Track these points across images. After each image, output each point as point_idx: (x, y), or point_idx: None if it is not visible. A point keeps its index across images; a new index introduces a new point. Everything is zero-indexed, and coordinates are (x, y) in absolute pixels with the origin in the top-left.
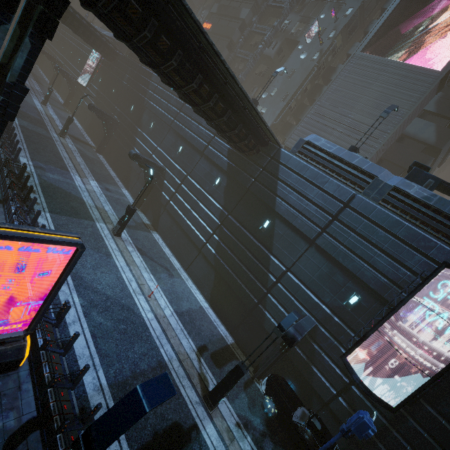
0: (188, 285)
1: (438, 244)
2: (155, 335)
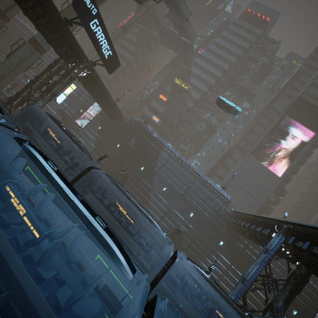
0: None
1: None
2: None
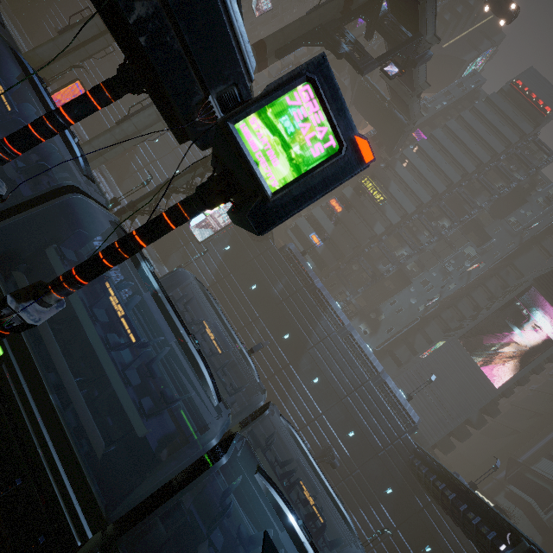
0: None
1: None
2: None
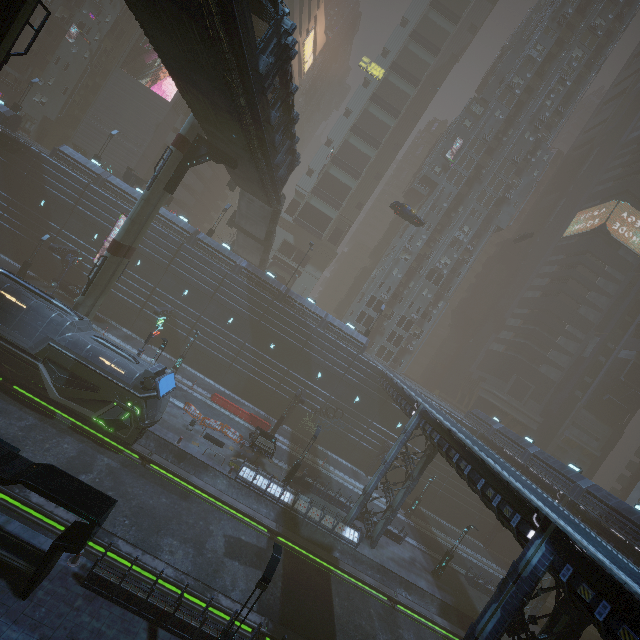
0: None
1: (122, 206)
2: None
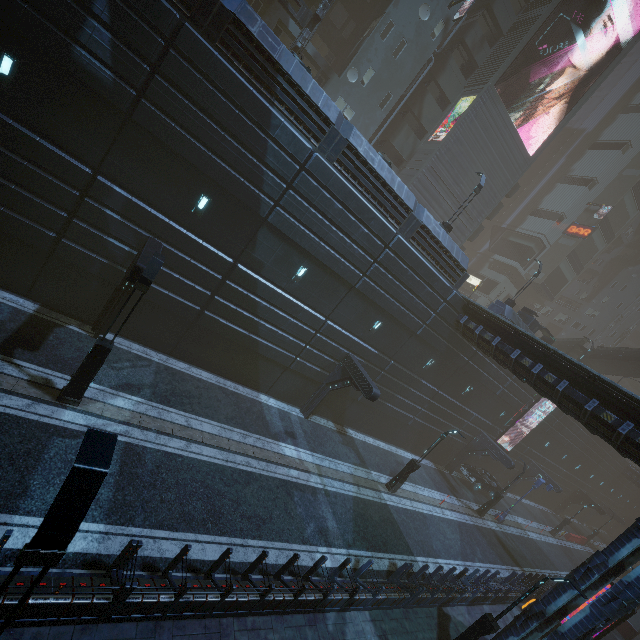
0: (403, 455)
1: None
2: (464, 520)
